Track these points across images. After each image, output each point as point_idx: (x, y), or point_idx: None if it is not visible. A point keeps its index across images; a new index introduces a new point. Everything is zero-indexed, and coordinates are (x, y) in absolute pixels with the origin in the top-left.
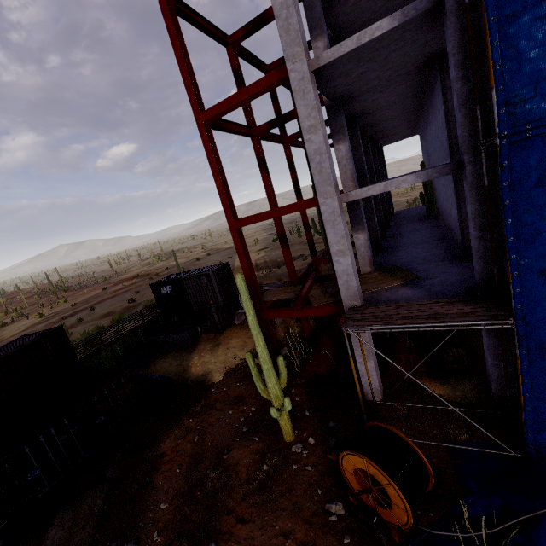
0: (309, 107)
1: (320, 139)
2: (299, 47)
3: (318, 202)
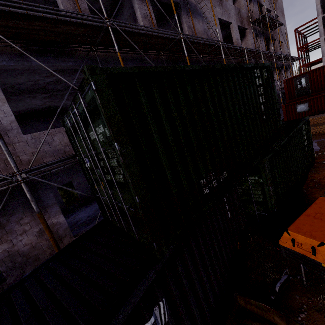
0: (323, 43)
1: (324, 48)
2: (322, 35)
3: (321, 58)
